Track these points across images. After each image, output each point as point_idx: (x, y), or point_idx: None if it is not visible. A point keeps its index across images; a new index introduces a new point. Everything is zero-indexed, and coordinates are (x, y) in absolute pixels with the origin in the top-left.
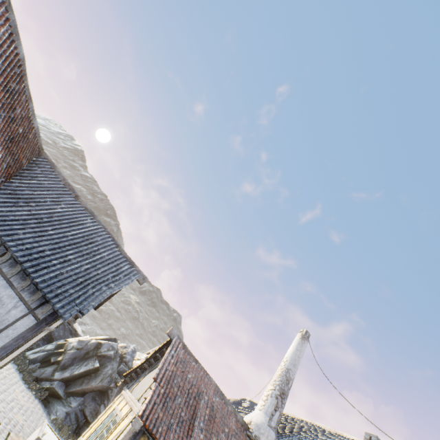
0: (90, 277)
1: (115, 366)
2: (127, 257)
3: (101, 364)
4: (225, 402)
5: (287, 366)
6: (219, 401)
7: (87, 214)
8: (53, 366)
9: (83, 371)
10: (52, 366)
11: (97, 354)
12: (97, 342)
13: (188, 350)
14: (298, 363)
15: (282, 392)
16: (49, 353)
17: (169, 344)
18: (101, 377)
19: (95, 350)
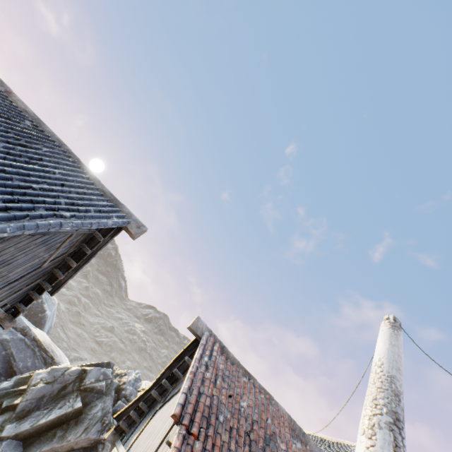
0: (4, 183)
1: (108, 404)
2: (105, 191)
3: (86, 402)
4: (310, 449)
5: (386, 373)
6: (302, 450)
7: (26, 118)
8: (5, 415)
9: (54, 418)
10: (3, 414)
11: (79, 388)
12: (80, 369)
13: (231, 357)
14: (400, 366)
15: (395, 418)
16: (0, 393)
17: (194, 347)
18: (85, 425)
19: (76, 382)
